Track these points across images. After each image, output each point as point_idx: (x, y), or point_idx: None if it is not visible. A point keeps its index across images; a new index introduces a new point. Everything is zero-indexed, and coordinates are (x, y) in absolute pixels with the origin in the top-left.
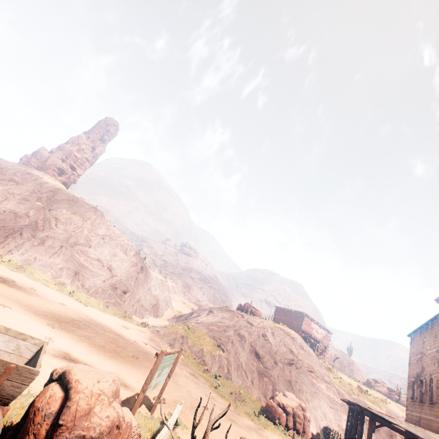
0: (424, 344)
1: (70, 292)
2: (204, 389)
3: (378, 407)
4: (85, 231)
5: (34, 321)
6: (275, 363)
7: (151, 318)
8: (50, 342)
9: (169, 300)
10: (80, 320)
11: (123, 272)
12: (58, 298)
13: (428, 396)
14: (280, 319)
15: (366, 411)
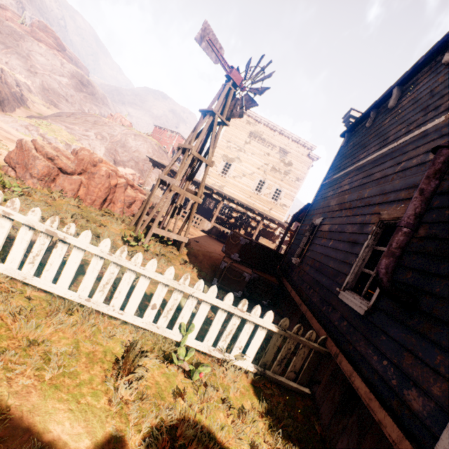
0: None
1: None
2: None
3: None
4: None
5: None
6: (132, 159)
7: None
8: None
9: (22, 99)
10: None
11: None
12: None
13: None
14: (157, 137)
15: (151, 159)
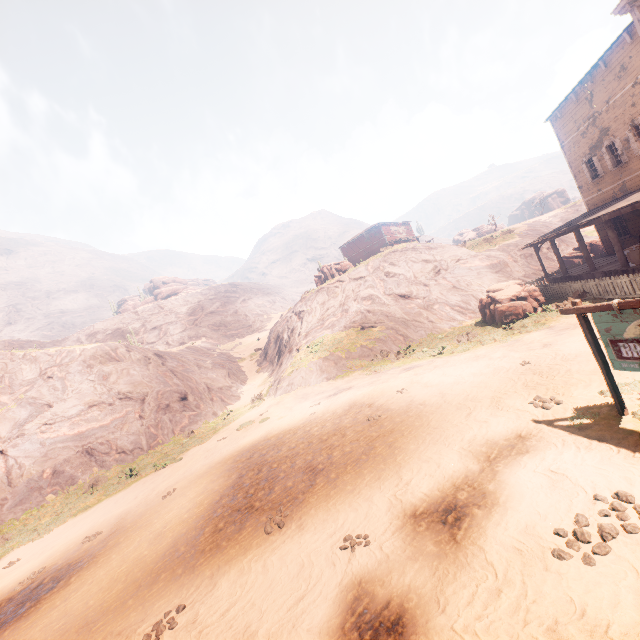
0: (593, 102)
1: (129, 476)
2: (452, 363)
3: (514, 239)
4: (1, 399)
5: (252, 560)
6: (426, 286)
7: (246, 388)
8: (370, 543)
9: (227, 356)
10: (239, 475)
11: (148, 382)
12: (139, 497)
13: (635, 149)
14: (357, 256)
15: None
